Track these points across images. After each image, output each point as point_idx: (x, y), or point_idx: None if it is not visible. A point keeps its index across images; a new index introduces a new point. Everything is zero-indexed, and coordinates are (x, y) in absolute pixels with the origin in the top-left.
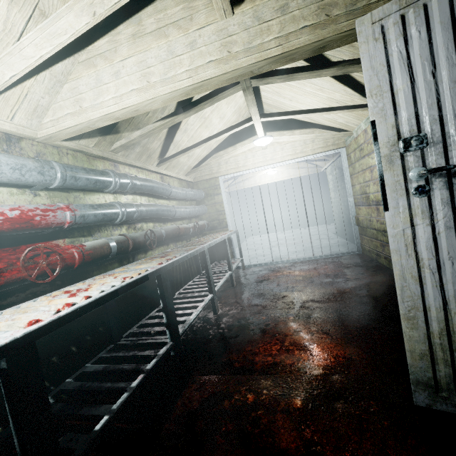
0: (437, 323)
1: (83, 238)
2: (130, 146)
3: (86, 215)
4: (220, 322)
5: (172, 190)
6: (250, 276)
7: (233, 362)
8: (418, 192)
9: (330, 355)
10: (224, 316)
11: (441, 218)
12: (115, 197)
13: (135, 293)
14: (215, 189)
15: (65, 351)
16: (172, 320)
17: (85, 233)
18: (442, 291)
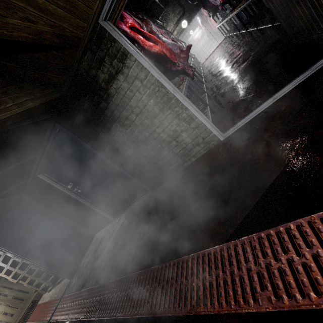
0: None
1: None
2: None
3: None
4: None
5: None
6: None
7: None
8: None
9: None
10: None
11: None
12: None
13: None
14: None
15: None
16: None
17: None
18: None
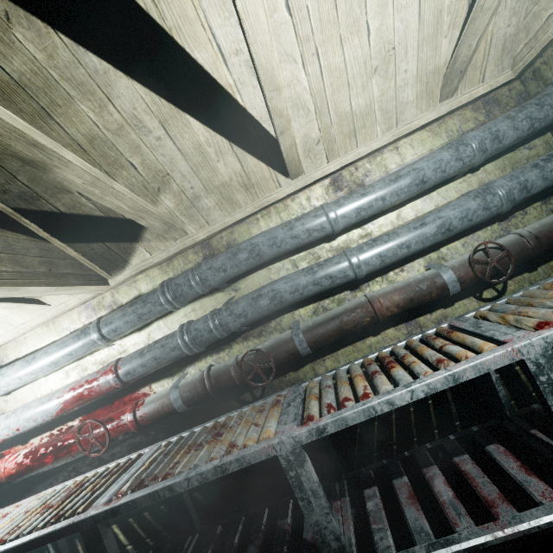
0: None
1: (171, 378)
2: (172, 225)
3: (132, 370)
4: None
5: (336, 215)
6: None
7: None
8: None
9: None
10: None
11: None
12: (212, 299)
13: None
14: None
15: None
16: None
17: (174, 370)
18: None
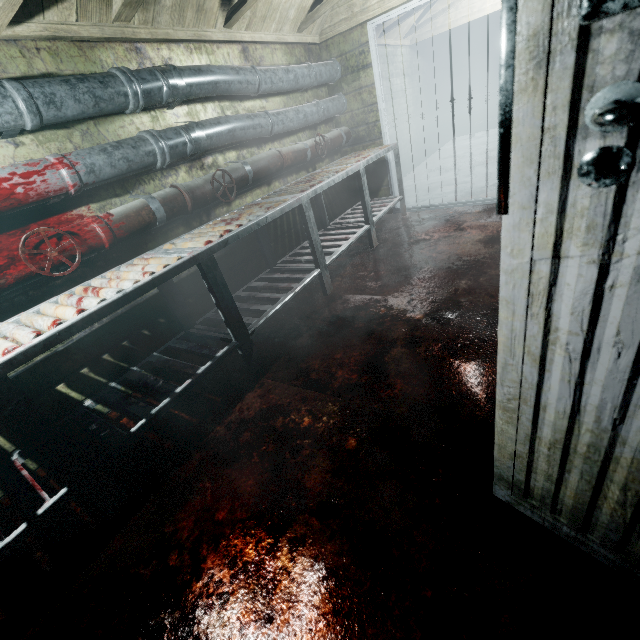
0: (552, 431)
1: (116, 199)
2: (141, 0)
3: (97, 169)
4: (326, 309)
5: (262, 79)
6: (406, 229)
7: (311, 371)
8: (596, 169)
9: (434, 389)
10: (335, 300)
11: (633, 252)
12: (154, 118)
13: (219, 263)
14: (360, 56)
15: (136, 336)
16: (233, 319)
17: (118, 190)
18: (578, 392)
